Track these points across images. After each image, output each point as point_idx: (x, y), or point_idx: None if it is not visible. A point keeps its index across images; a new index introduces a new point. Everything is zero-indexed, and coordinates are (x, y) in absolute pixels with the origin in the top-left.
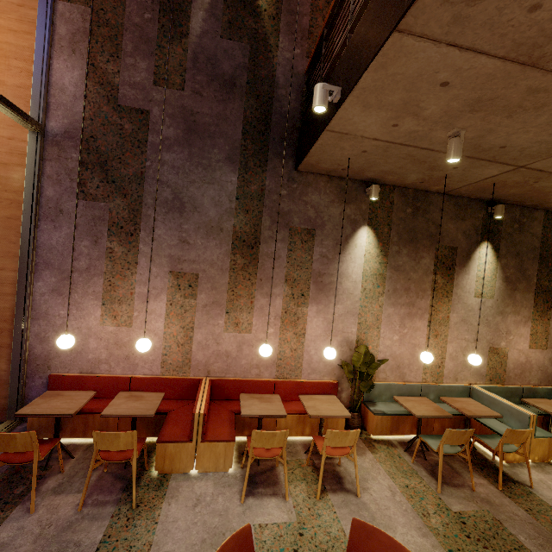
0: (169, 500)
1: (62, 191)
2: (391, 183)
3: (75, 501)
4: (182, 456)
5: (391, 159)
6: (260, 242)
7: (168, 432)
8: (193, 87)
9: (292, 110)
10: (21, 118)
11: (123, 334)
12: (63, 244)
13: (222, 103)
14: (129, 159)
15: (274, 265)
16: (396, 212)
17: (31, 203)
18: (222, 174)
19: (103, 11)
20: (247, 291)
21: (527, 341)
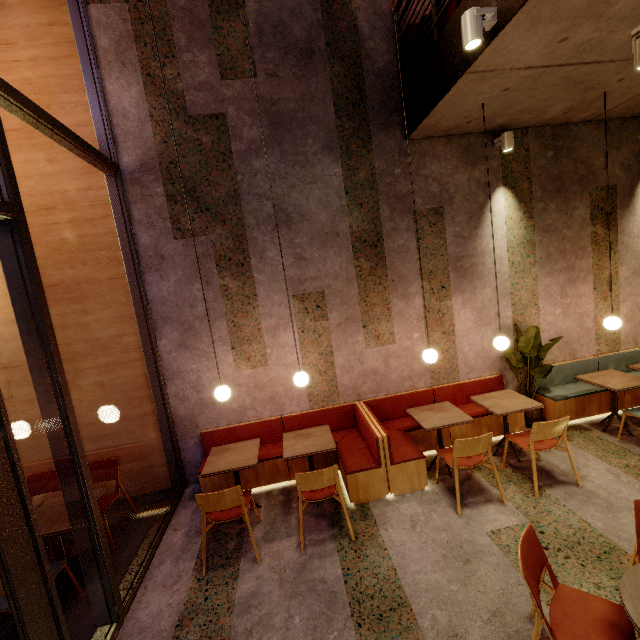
0: (383, 527)
1: (157, 234)
2: (524, 125)
3: (292, 545)
4: (374, 483)
5: (537, 91)
6: (383, 238)
7: (351, 463)
8: (266, 69)
9: (387, 65)
10: (101, 161)
11: (261, 375)
12: (175, 293)
13: (304, 80)
14: (218, 179)
15: (404, 260)
16: (534, 160)
17: (131, 257)
18: (324, 168)
19: (141, 3)
20: (381, 297)
21: None
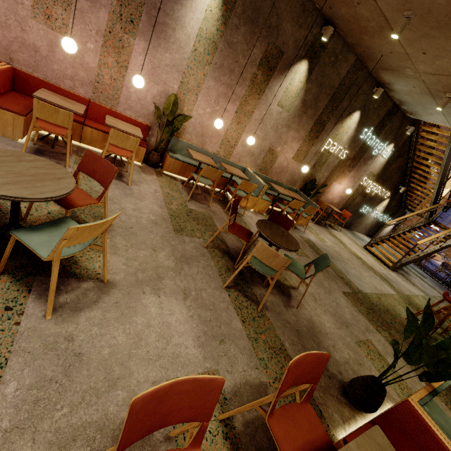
0: None
1: None
2: None
3: None
4: None
5: None
6: None
7: None
8: None
9: None
10: None
11: None
12: None
13: None
14: None
15: None
16: None
17: None
18: None
19: None
20: None
21: (293, 153)
